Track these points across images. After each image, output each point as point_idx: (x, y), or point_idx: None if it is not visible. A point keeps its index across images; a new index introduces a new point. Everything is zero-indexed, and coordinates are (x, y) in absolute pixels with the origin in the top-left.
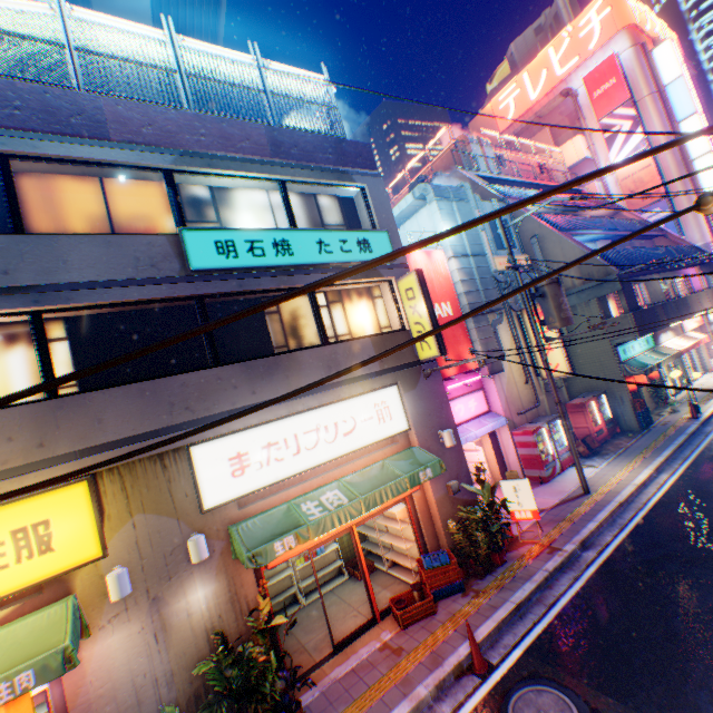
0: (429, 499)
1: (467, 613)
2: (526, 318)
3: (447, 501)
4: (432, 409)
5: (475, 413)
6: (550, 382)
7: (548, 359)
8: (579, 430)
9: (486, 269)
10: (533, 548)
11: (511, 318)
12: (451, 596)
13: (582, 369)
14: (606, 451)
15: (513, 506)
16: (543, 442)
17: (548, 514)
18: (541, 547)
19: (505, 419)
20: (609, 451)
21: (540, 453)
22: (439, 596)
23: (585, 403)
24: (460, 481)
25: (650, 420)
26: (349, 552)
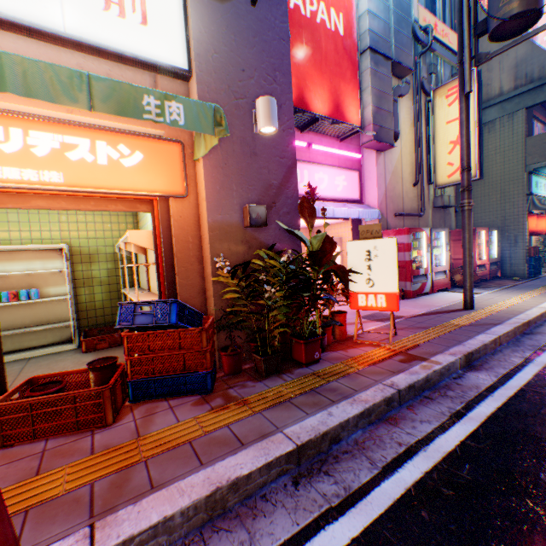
0: (202, 224)
1: (166, 442)
2: (438, 101)
3: (237, 238)
4: (252, 66)
5: (341, 195)
6: (464, 135)
7: (452, 157)
8: (459, 262)
9: (406, 6)
10: (374, 352)
11: (420, 97)
12: (175, 399)
13: (477, 202)
14: (488, 286)
15: (358, 285)
16: (418, 251)
17: (409, 320)
18: (391, 352)
19: (378, 212)
20: (492, 286)
21: (412, 263)
22: (151, 394)
23: (476, 230)
24: (276, 218)
25: (538, 271)
26: (102, 317)
